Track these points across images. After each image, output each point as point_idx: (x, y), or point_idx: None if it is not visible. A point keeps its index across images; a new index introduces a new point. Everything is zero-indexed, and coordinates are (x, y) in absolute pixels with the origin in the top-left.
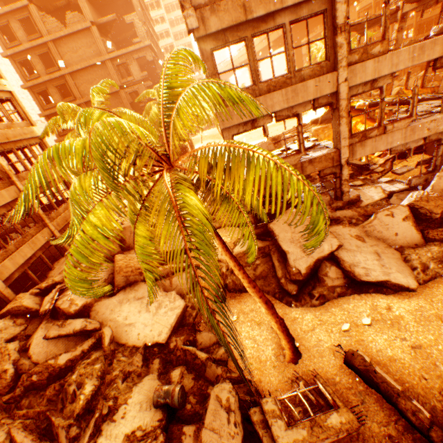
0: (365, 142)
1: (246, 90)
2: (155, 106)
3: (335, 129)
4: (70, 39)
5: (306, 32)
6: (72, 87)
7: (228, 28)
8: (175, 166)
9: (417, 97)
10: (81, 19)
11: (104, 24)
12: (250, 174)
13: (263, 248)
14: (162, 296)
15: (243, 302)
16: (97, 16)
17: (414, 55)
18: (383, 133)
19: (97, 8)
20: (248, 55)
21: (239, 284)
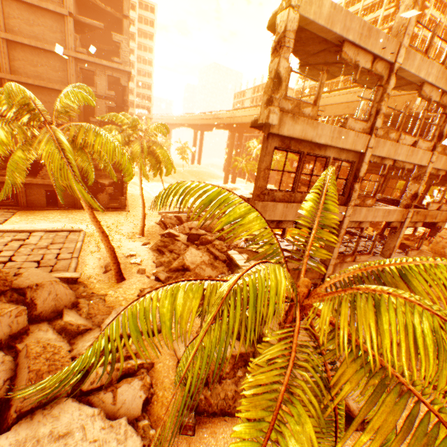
0: (343, 264)
1: (286, 193)
2: (116, 131)
3: (328, 247)
4: (31, 9)
5: (339, 169)
6: (1, 55)
7: (294, 138)
8: (309, 304)
9: (351, 230)
10: (58, 1)
11: (85, 24)
12: (443, 365)
13: (247, 354)
14: (104, 429)
15: (219, 434)
16: (76, 10)
17: (384, 214)
18: (353, 261)
19: (79, 4)
20: (298, 165)
21: (216, 404)
